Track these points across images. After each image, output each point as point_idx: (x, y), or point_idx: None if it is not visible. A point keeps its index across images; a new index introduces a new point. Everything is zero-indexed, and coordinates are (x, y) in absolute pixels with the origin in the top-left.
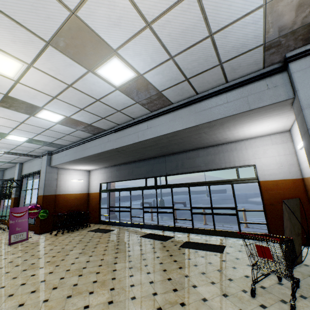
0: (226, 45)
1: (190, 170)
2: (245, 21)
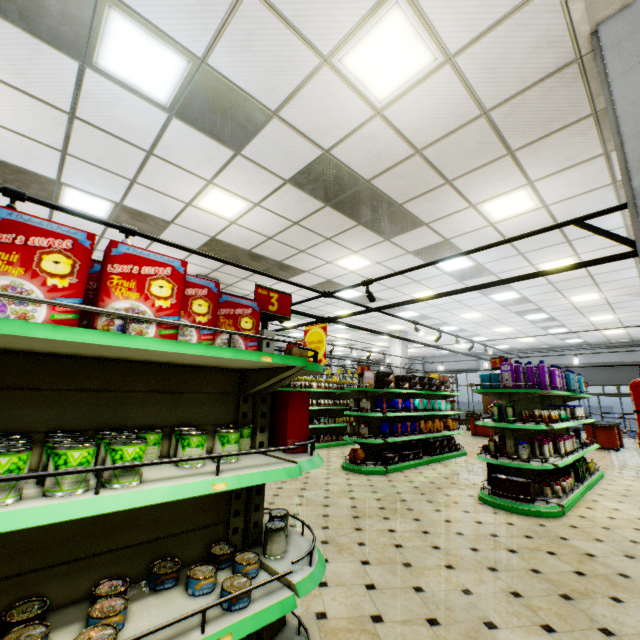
0: None
1: None
2: None
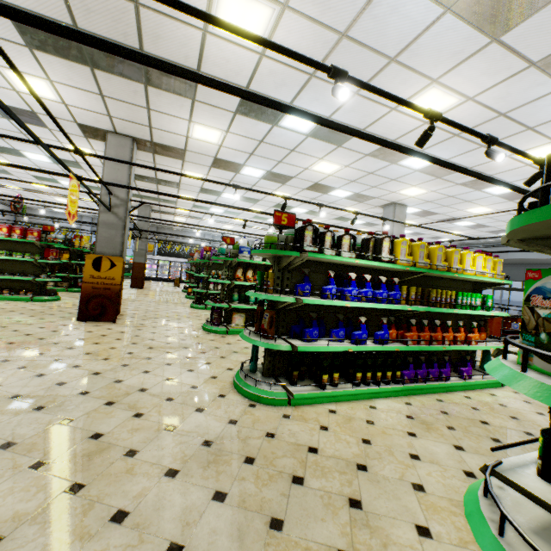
0: None
1: None
2: None
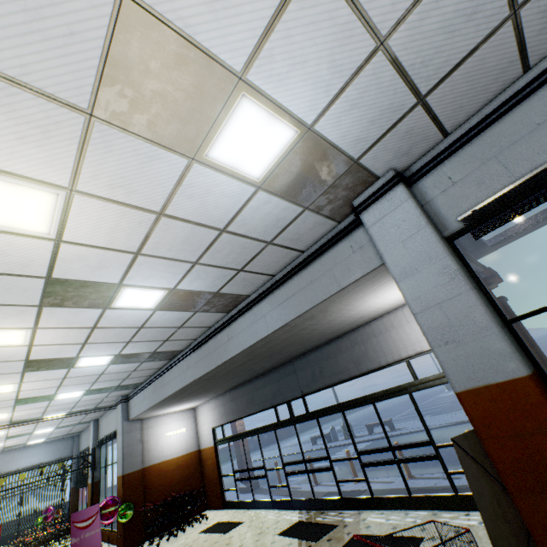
0: (255, 228)
1: (334, 379)
2: (252, 206)
